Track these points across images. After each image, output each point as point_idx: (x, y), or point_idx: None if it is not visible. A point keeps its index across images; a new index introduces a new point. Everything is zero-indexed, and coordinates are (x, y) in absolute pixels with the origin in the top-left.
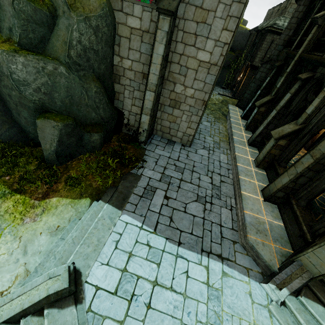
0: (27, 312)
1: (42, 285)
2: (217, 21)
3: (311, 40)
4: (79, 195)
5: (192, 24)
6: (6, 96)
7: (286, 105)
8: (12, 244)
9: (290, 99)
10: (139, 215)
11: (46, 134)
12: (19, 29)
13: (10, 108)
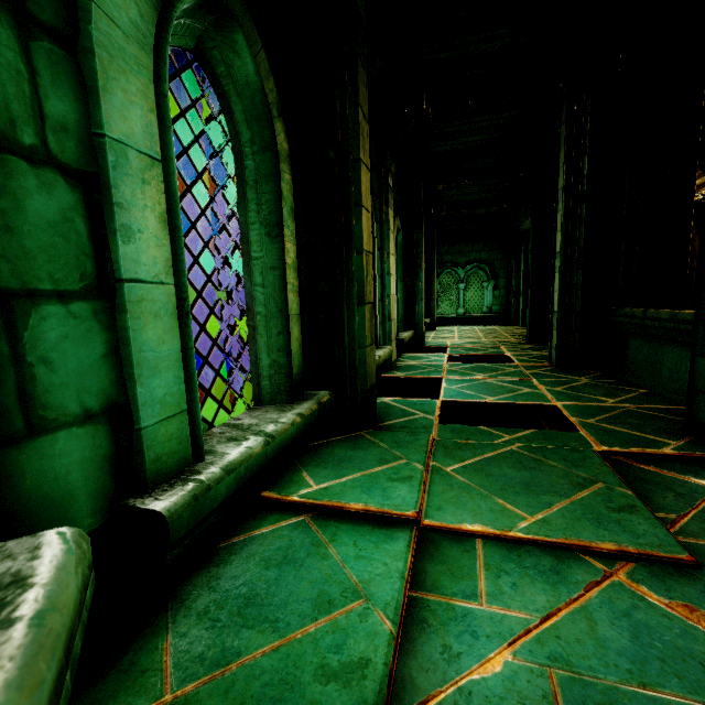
0: None
1: None
2: None
3: None
4: None
5: None
6: None
7: None
8: None
9: None
10: None
11: None
12: None
13: None
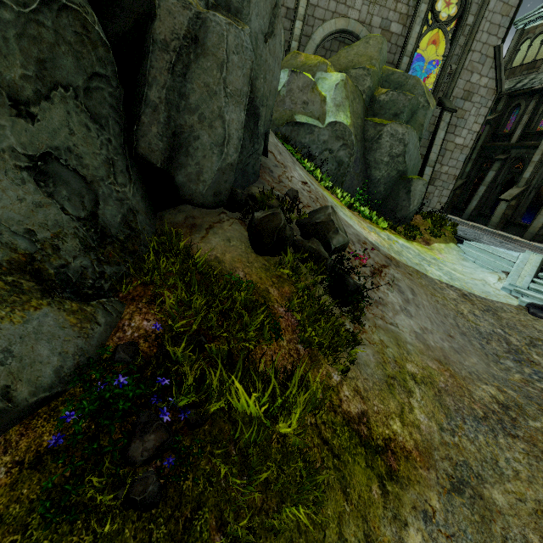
0: (537, 271)
1: (531, 257)
2: (471, 117)
3: (487, 135)
4: (445, 241)
5: (454, 119)
6: (381, 164)
7: (493, 180)
8: (457, 265)
9: (495, 175)
10: (494, 246)
11: (417, 191)
12: (405, 115)
13: (372, 176)
